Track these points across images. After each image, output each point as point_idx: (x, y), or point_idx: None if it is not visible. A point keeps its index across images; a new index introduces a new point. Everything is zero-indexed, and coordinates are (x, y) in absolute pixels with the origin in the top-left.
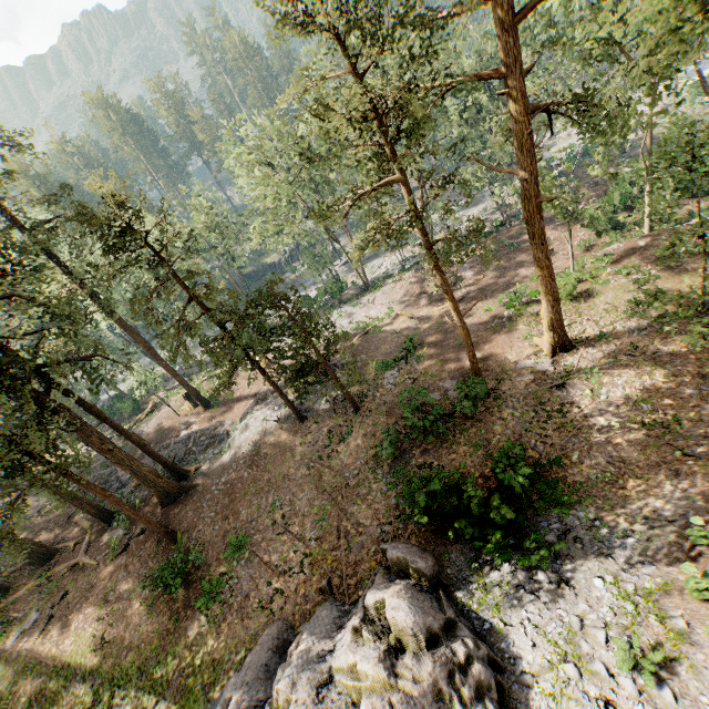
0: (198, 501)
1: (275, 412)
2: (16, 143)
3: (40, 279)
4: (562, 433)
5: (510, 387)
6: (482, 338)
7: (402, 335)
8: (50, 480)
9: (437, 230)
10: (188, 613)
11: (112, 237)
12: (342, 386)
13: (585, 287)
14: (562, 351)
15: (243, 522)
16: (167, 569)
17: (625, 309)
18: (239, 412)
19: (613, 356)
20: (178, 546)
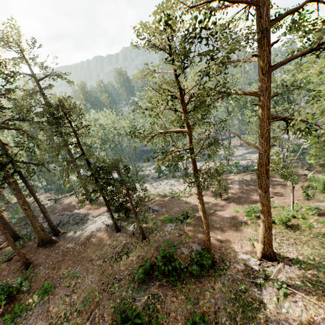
0: (51, 251)
1: (110, 220)
2: (62, 75)
3: (41, 126)
4: (245, 323)
5: (227, 267)
6: (226, 227)
7: (189, 205)
8: (0, 211)
9: (233, 159)
10: (1, 318)
11: (50, 118)
12: (139, 223)
13: (297, 222)
14: (268, 259)
15: (58, 276)
16: (3, 287)
17: (319, 249)
18: (101, 211)
19: (301, 279)
20: (26, 272)
